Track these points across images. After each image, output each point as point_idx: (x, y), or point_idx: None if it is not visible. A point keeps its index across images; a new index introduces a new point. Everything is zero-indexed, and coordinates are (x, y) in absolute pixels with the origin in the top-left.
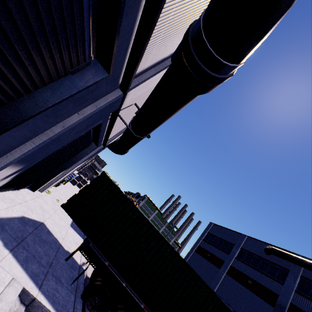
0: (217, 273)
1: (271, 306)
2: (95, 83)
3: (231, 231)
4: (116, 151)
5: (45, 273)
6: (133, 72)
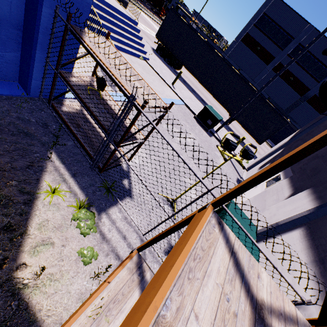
0: (263, 70)
1: (299, 96)
2: None
3: (298, 17)
4: None
5: None
6: None
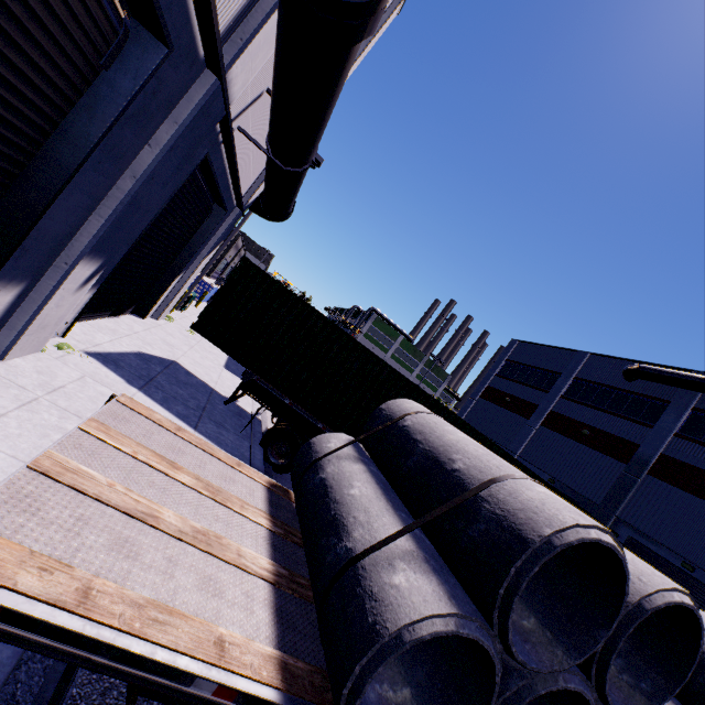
0: (523, 427)
1: (622, 463)
2: (150, 76)
3: (557, 350)
4: (268, 215)
5: (197, 416)
6: (214, 29)
